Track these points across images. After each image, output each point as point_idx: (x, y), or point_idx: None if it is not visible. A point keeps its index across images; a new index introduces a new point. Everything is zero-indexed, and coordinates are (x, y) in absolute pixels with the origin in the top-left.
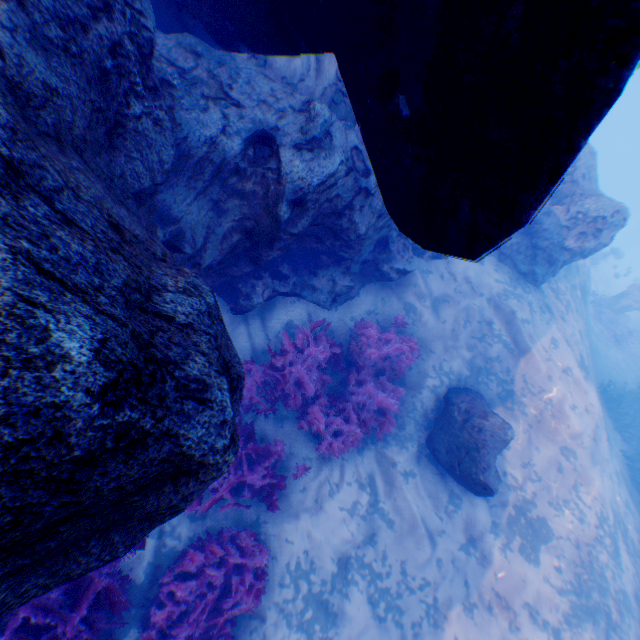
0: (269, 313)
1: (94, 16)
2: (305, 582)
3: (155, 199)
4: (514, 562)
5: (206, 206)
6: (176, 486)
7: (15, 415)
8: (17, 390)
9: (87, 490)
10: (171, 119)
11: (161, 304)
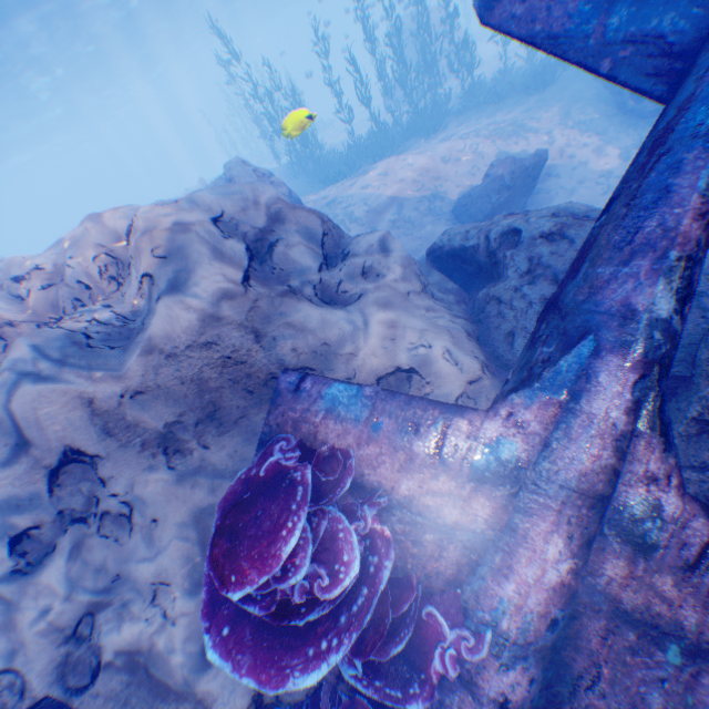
0: None
1: None
2: None
3: None
4: None
5: None
6: None
7: None
8: None
9: None
10: None
11: None
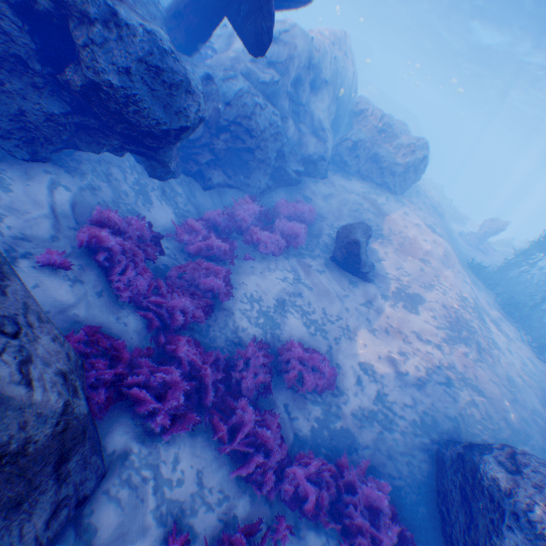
0: (222, 194)
1: (151, 19)
2: (257, 305)
3: None
4: (400, 312)
5: None
6: (185, 96)
7: (154, 30)
8: (154, 28)
9: (165, 61)
10: None
11: None
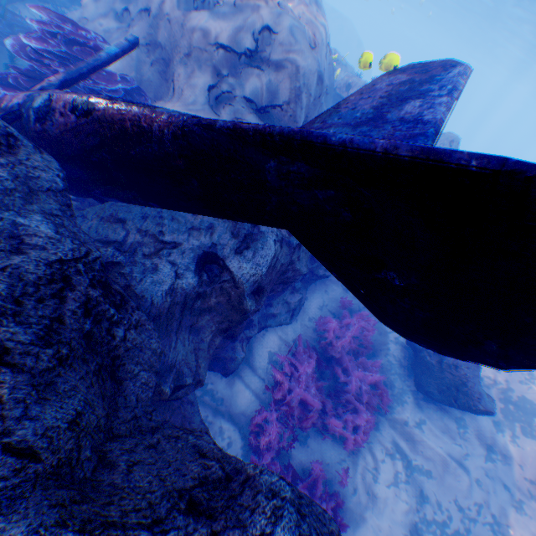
0: (251, 356)
1: (60, 300)
2: None
3: None
4: (525, 445)
5: (186, 336)
6: None
7: None
8: None
9: None
10: (133, 296)
11: None
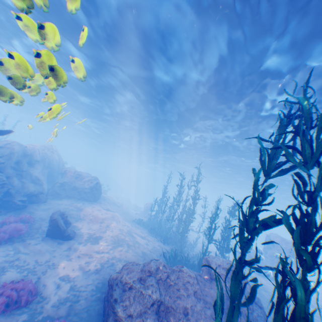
0: None
1: None
2: None
3: None
4: (89, 245)
5: None
6: None
7: None
8: None
9: None
10: None
11: None
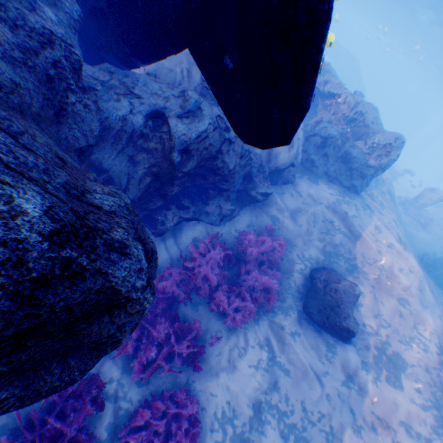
0: (179, 233)
1: (42, 47)
2: (230, 426)
3: (91, 158)
4: (384, 389)
5: (125, 160)
6: (111, 317)
7: None
8: None
9: (44, 305)
10: (97, 108)
11: (92, 199)
